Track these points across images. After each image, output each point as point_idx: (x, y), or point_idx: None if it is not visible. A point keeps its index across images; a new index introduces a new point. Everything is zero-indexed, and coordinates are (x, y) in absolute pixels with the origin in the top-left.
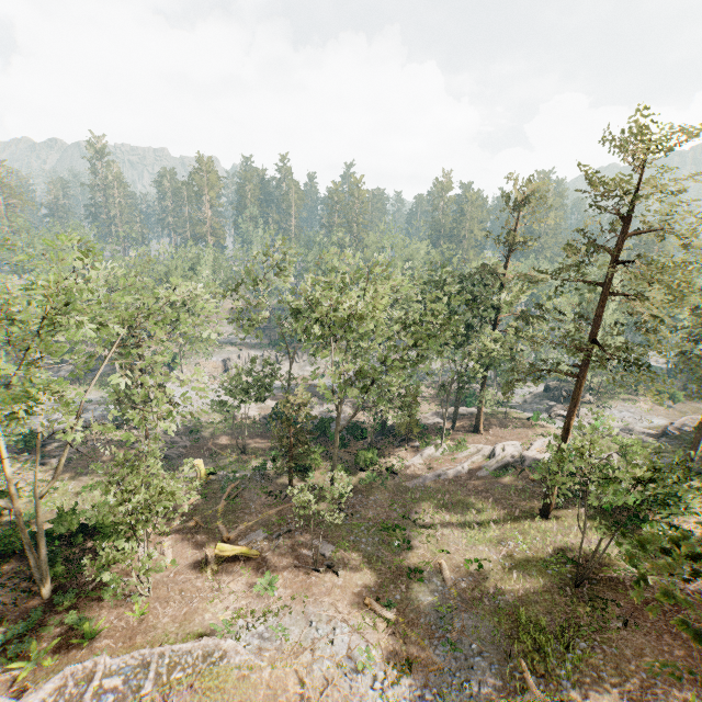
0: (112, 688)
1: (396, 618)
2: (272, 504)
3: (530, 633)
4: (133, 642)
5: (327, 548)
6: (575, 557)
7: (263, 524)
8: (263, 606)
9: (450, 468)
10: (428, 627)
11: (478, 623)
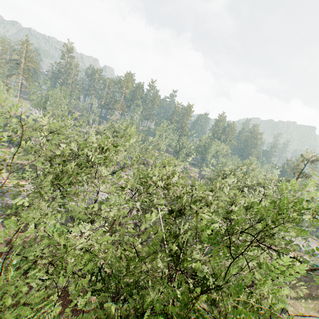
0: None
1: None
2: None
3: None
4: None
5: None
6: None
7: None
8: None
9: None
10: None
11: None
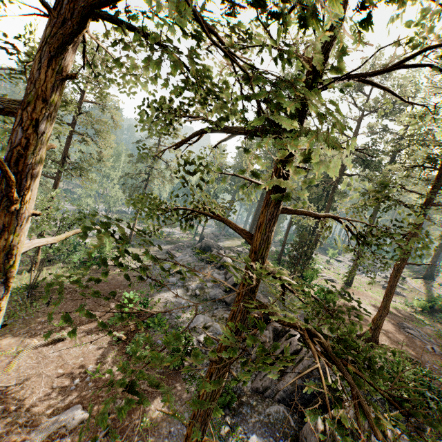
0: None
1: None
2: None
3: None
4: None
5: None
6: (39, 285)
7: None
8: None
9: None
10: None
11: None
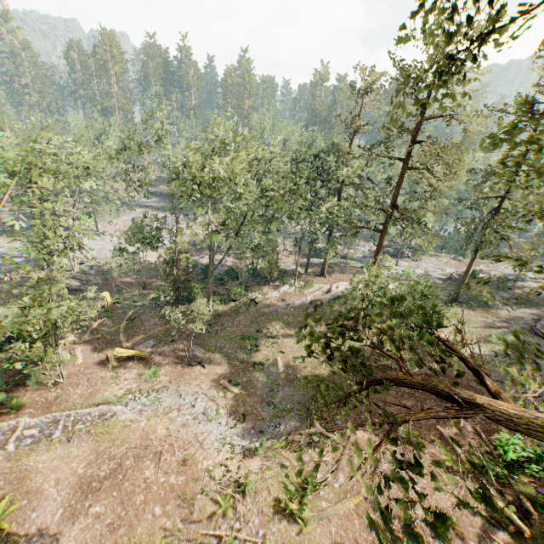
0: (31, 436)
1: (240, 391)
2: (162, 323)
3: (325, 397)
4: (49, 410)
5: (199, 351)
6: (365, 354)
7: (154, 337)
8: (148, 387)
9: (297, 300)
10: (261, 397)
11: (294, 393)
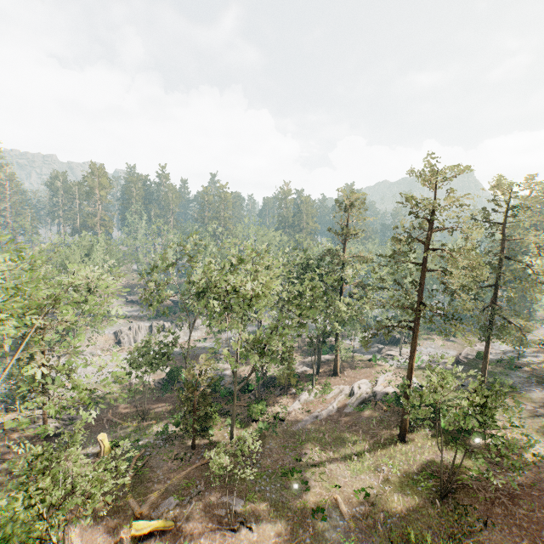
0: None
1: None
2: (179, 467)
3: None
4: None
5: (237, 504)
6: (434, 472)
7: (173, 490)
8: None
9: (323, 409)
10: None
11: None
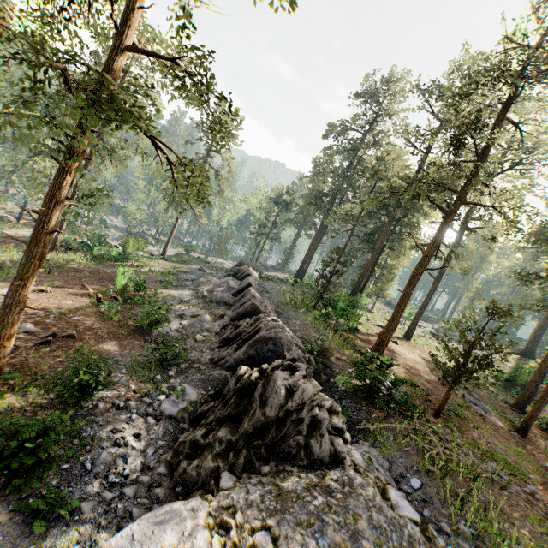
0: None
1: None
2: None
3: None
4: None
5: None
6: (50, 262)
7: None
8: None
9: None
10: None
11: None
